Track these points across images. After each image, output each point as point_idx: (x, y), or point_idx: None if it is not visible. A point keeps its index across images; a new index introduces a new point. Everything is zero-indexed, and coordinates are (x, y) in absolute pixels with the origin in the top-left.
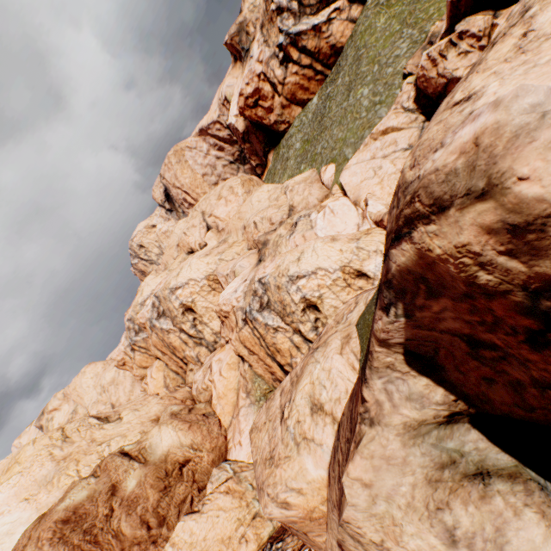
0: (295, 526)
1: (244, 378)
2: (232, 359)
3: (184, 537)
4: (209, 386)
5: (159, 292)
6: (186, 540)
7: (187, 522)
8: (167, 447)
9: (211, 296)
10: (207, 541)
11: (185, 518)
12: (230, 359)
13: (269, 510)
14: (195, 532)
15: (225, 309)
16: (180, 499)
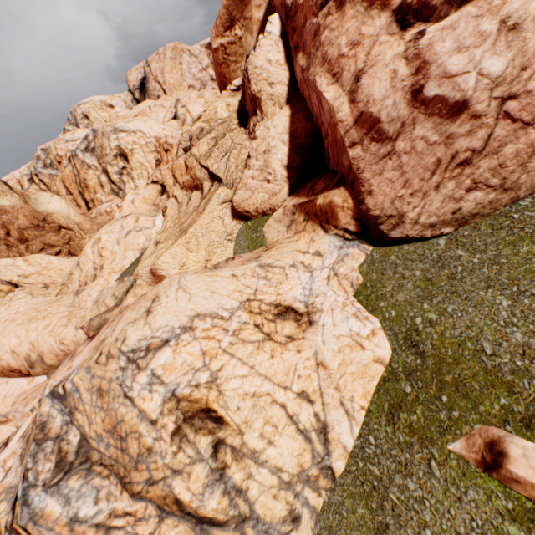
0: (235, 36)
1: (156, 205)
2: (150, 196)
3: (40, 262)
4: (114, 212)
5: (101, 126)
6: (42, 264)
7: (48, 256)
8: (53, 210)
9: (152, 156)
10: (63, 271)
11: (47, 255)
12: (148, 195)
13: None
14: (54, 264)
15: (171, 142)
16: (49, 242)
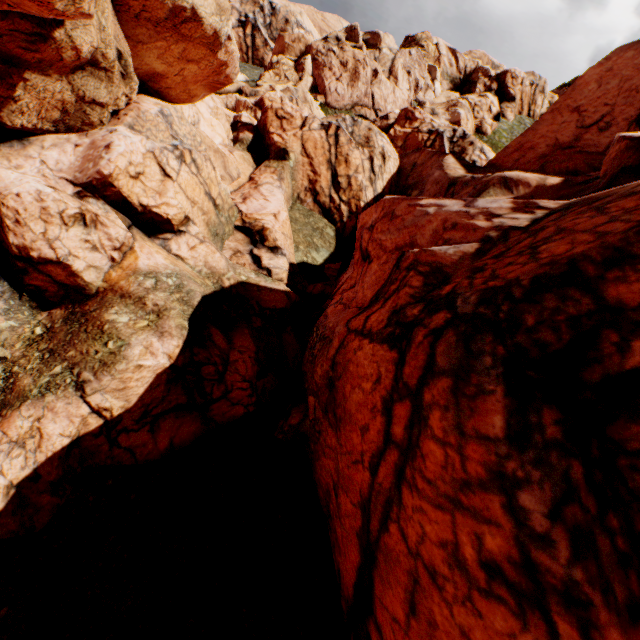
0: (293, 46)
1: None
2: None
3: None
4: None
5: None
6: None
7: None
8: None
9: None
10: None
11: None
12: None
13: (304, 35)
14: None
15: None
16: None
